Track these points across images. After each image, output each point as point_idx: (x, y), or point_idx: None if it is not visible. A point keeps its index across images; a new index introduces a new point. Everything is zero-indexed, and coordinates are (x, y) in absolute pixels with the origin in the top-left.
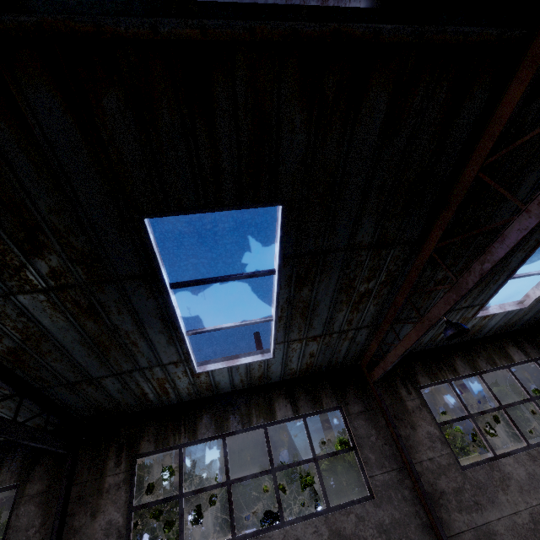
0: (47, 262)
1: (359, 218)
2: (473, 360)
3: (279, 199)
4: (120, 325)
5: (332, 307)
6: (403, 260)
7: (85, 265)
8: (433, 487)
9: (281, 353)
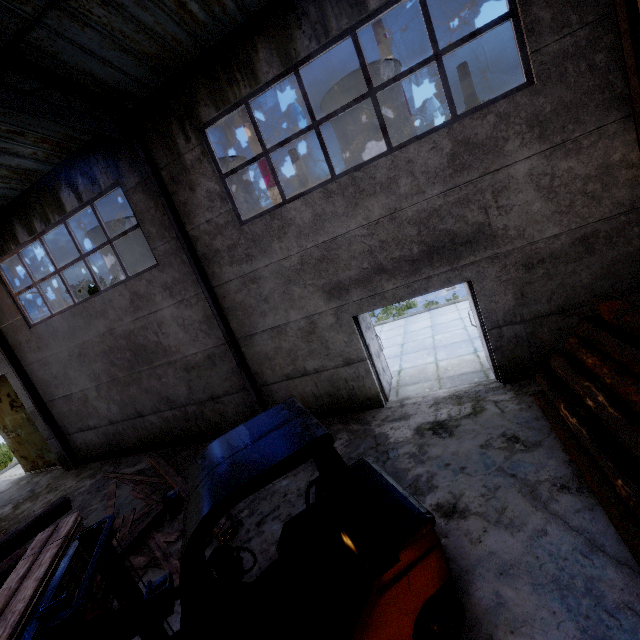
0: None
1: None
2: (288, 40)
3: None
4: None
5: None
6: None
7: None
8: (209, 248)
9: None
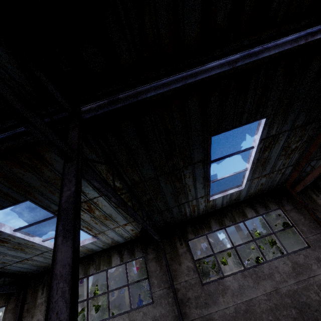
0: (172, 162)
1: (299, 114)
2: None
3: (265, 116)
4: (187, 183)
5: (276, 158)
6: (317, 128)
7: (184, 160)
8: None
9: (247, 185)
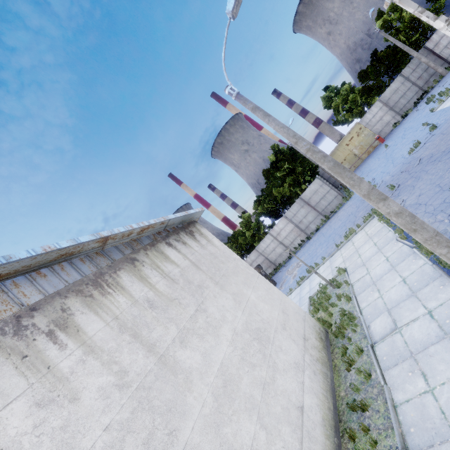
0: None
1: None
2: None
3: None
4: None
5: None
6: None
7: None
8: None
9: None
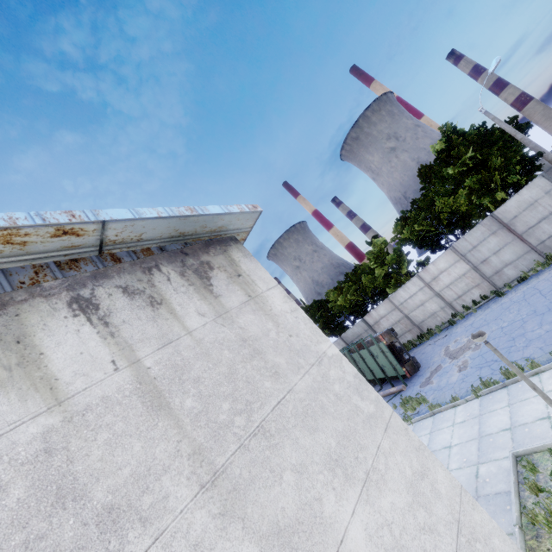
0: None
1: None
2: None
3: None
4: None
5: None
6: None
7: None
8: None
9: None
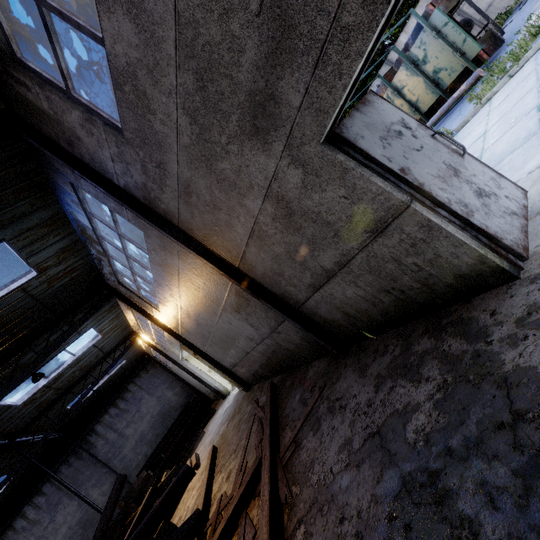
0: None
1: None
2: None
3: None
4: None
5: None
6: None
7: None
8: (139, 189)
9: None
